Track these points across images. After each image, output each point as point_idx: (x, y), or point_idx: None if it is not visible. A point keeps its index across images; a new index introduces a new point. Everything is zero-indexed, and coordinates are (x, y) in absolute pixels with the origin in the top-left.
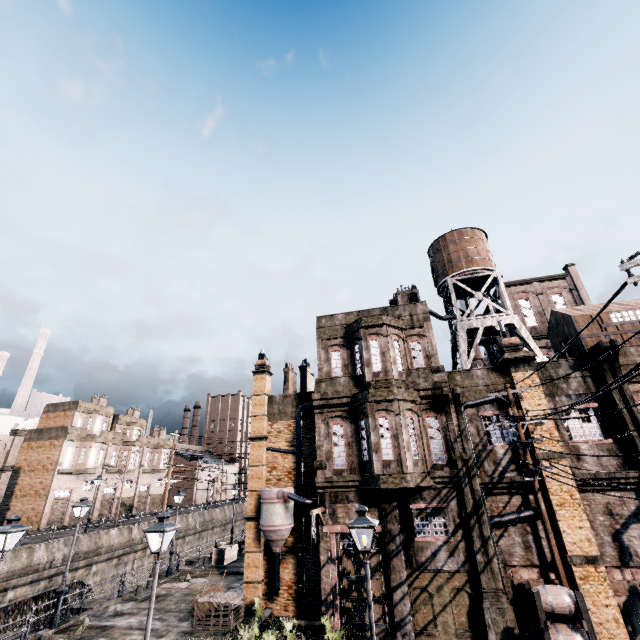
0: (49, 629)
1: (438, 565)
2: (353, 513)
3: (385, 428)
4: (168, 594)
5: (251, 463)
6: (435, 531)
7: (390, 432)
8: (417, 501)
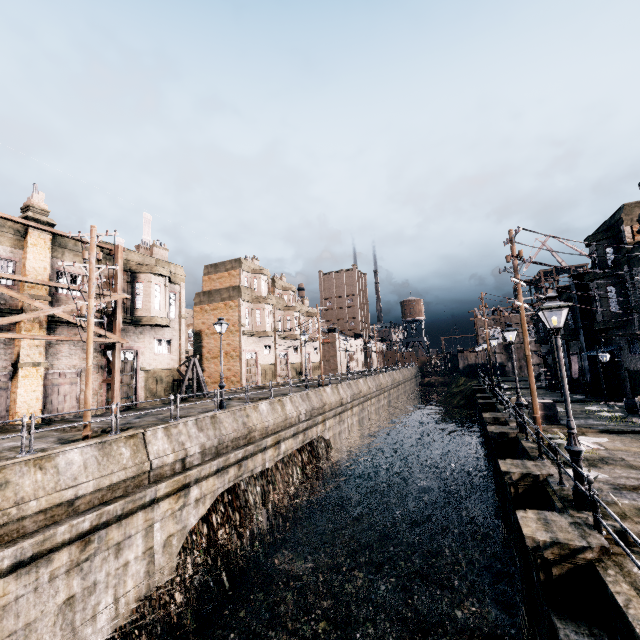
0: (585, 512)
1: None
2: None
3: None
4: (609, 457)
5: None
6: None
7: None
8: None
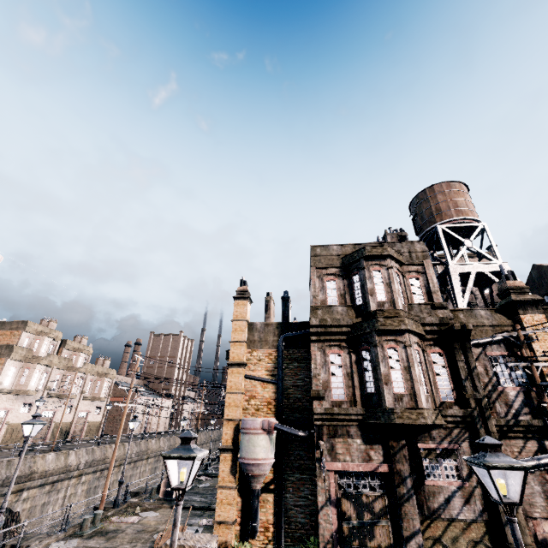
0: None
1: (453, 513)
2: (354, 450)
3: (394, 359)
4: (118, 530)
5: (228, 390)
6: (446, 474)
7: (401, 364)
8: (425, 440)
